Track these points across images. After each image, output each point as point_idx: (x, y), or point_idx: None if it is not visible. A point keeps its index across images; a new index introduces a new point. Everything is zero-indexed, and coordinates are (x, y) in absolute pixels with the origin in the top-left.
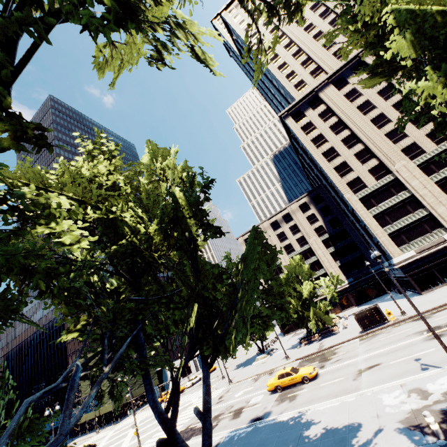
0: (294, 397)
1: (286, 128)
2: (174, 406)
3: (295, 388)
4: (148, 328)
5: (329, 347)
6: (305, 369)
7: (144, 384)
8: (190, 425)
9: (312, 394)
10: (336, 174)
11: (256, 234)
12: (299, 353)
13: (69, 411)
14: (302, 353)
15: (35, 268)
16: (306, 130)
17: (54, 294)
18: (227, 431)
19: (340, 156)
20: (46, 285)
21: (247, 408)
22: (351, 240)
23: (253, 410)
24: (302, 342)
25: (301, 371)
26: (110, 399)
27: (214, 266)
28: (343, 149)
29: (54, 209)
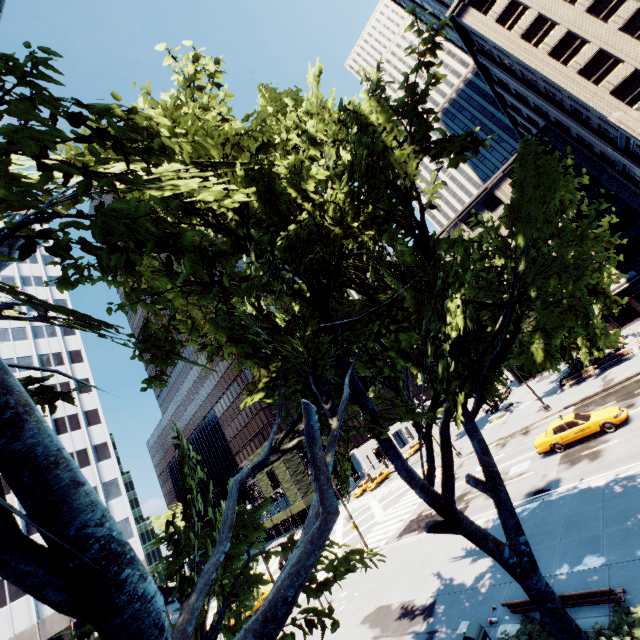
0: (596, 454)
1: (465, 38)
2: (447, 473)
3: (589, 443)
4: (360, 370)
5: (626, 378)
6: (603, 413)
7: (383, 449)
8: (422, 512)
9: (635, 444)
10: (585, 84)
11: (526, 154)
12: (565, 398)
13: (324, 475)
14: (573, 397)
15: (179, 244)
16: (507, 22)
17: (225, 288)
18: (492, 513)
19: (588, 43)
20: (207, 273)
21: (509, 480)
22: (623, 206)
23: (523, 481)
24: (565, 383)
25: (596, 417)
26: (298, 496)
27: (451, 240)
28: (593, 26)
29: (170, 142)
